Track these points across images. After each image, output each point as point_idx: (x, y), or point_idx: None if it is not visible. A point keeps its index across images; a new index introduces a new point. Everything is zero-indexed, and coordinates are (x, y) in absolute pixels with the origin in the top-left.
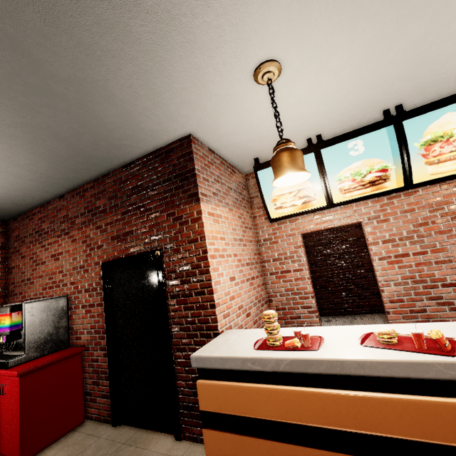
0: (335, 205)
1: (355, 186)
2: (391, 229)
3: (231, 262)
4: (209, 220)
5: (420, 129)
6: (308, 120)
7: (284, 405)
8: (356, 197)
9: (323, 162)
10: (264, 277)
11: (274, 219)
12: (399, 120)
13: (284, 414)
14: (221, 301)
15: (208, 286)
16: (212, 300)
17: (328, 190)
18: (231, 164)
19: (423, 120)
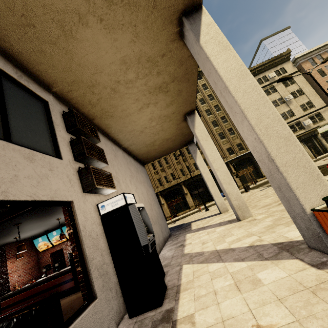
0: (55, 245)
1: (57, 241)
2: (68, 249)
3: (20, 271)
4: (10, 264)
5: (65, 229)
6: (39, 232)
7: (14, 299)
8: (59, 243)
9: (48, 237)
10: (40, 269)
11: (41, 251)
12: (61, 227)
13: (14, 301)
14: (13, 283)
15: (8, 281)
16: (9, 284)
17: (51, 243)
18: (26, 239)
19: (65, 227)
